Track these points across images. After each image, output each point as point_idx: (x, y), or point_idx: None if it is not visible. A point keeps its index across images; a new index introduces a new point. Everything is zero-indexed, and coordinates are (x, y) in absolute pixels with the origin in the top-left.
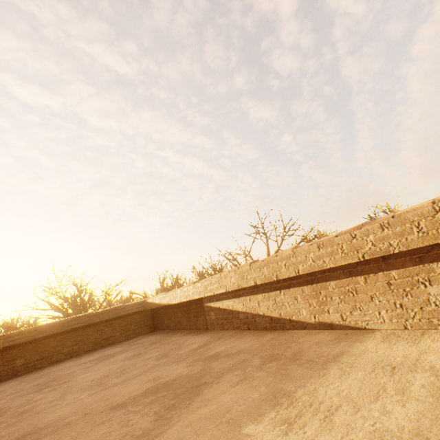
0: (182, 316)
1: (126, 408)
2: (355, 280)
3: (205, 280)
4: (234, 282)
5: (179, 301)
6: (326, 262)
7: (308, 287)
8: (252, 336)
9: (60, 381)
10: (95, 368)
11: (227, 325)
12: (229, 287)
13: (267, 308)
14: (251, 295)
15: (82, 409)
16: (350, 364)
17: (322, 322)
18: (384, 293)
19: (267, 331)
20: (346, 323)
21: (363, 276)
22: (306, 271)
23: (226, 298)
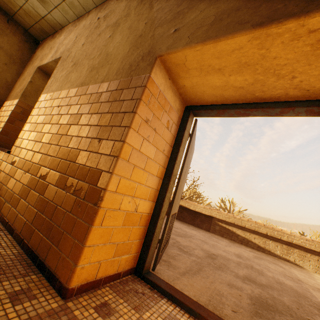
0: (187, 215)
1: (262, 260)
2: (306, 253)
3: (231, 215)
4: (253, 227)
5: (199, 211)
6: (306, 245)
7: (285, 246)
8: (252, 249)
9: (176, 227)
10: (180, 226)
11: (227, 236)
12: (248, 226)
13: (259, 242)
14: (252, 233)
15: (240, 253)
16: (316, 276)
17: (285, 258)
18: (314, 261)
19: (255, 249)
20: (295, 262)
21: (310, 254)
22: (296, 243)
23: (233, 226)
